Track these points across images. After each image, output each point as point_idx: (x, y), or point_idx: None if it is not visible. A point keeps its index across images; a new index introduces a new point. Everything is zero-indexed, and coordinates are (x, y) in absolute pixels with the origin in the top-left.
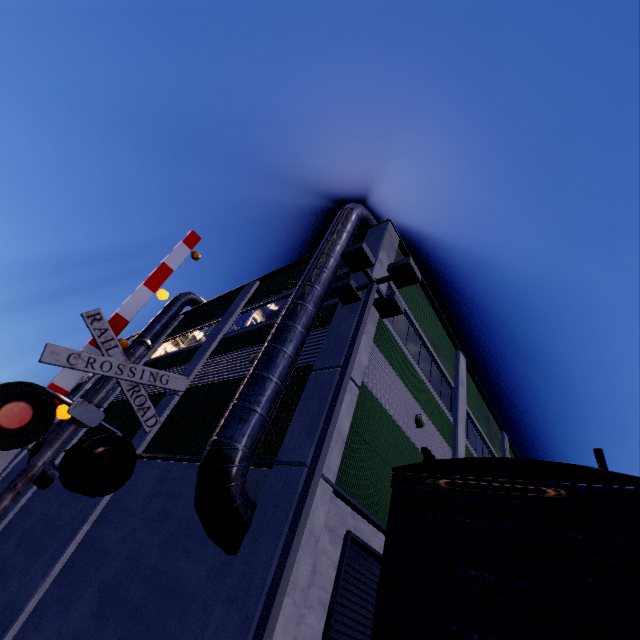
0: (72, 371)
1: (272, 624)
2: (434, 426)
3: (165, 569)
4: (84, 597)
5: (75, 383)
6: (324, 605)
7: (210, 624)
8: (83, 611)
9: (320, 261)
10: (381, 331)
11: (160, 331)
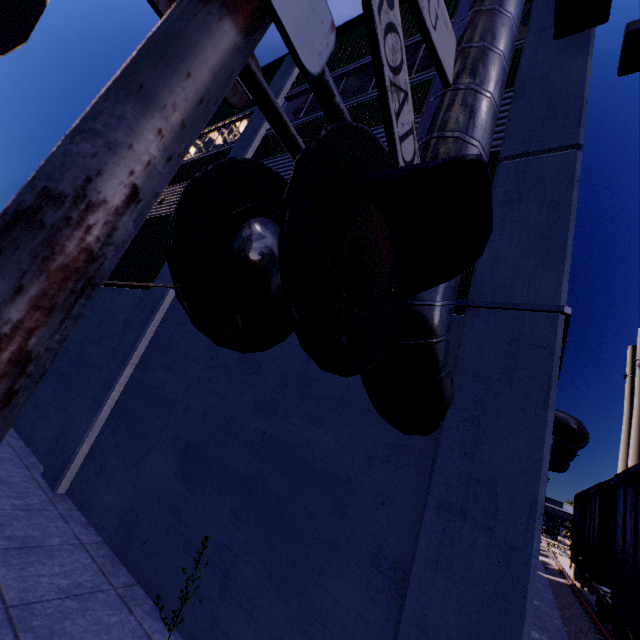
0: None
1: None
2: None
3: (279, 437)
4: (156, 451)
5: None
6: None
7: (421, 539)
8: (160, 468)
9: None
10: None
11: None
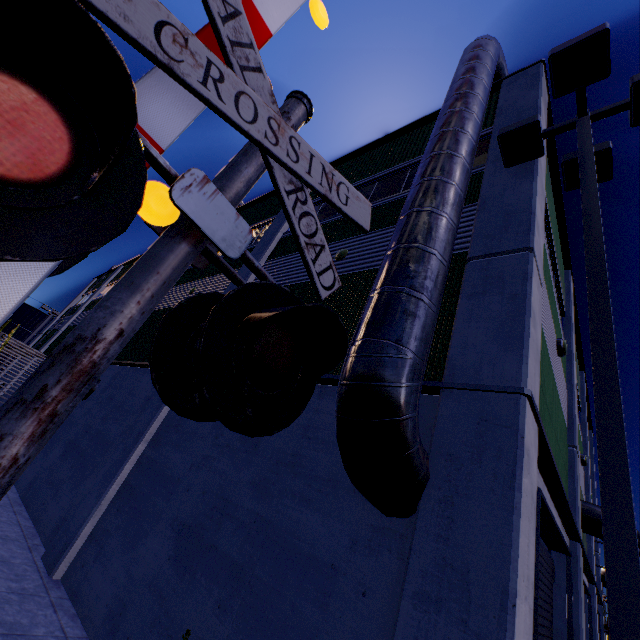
0: (164, 94)
1: None
2: (560, 357)
3: (270, 518)
4: (153, 533)
5: (174, 132)
6: None
7: (397, 634)
8: (155, 551)
9: (465, 101)
10: None
11: None
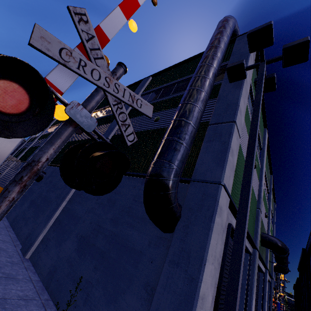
0: (63, 72)
1: (238, 300)
2: (255, 168)
3: (117, 233)
4: (69, 239)
5: (67, 85)
6: (219, 264)
7: (161, 275)
8: (69, 247)
9: (214, 50)
10: None
11: None
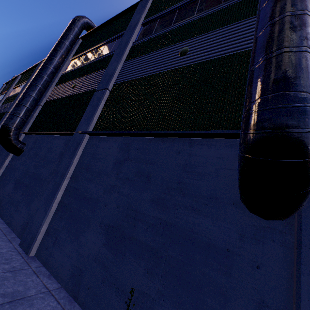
0: None
1: None
2: None
3: (171, 221)
4: (88, 230)
5: None
6: None
7: (303, 298)
8: (93, 241)
9: None
10: None
11: (69, 48)
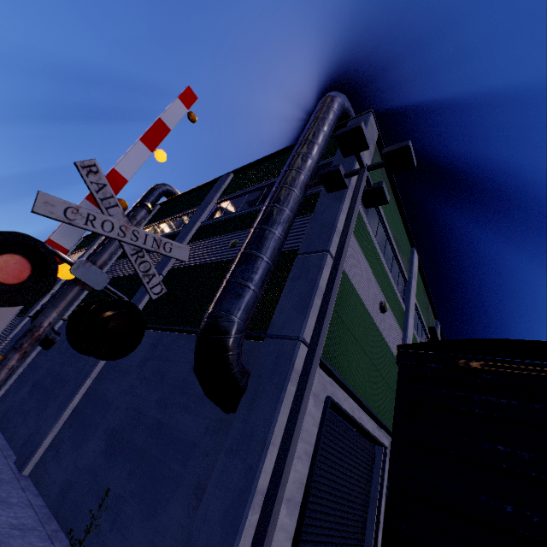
0: (70, 228)
1: (285, 480)
2: (392, 312)
3: (165, 420)
4: (93, 438)
5: (75, 242)
6: (308, 455)
7: (214, 470)
8: (93, 449)
9: (305, 147)
10: (358, 222)
11: None
